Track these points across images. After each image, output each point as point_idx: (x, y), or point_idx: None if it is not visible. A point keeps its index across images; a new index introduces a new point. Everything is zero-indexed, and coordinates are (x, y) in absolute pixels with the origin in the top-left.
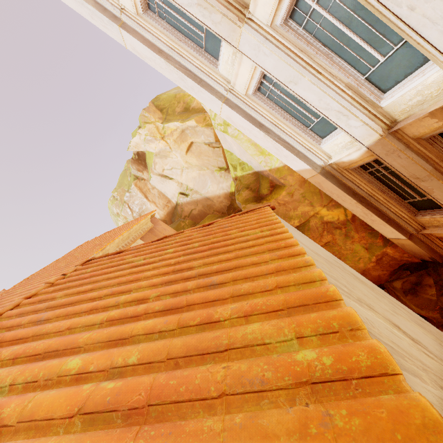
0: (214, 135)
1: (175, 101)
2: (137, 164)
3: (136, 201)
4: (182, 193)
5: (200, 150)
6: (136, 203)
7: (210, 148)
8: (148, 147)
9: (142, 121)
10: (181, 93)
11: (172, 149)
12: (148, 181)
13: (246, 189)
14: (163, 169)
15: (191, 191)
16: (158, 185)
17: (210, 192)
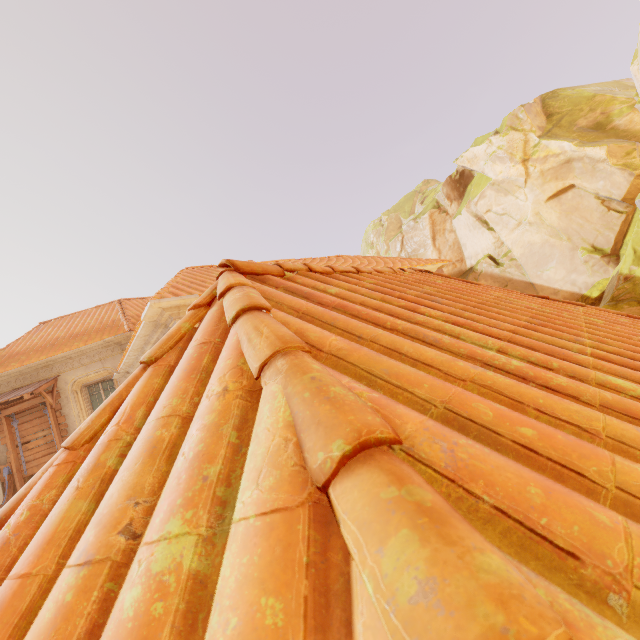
0: (630, 187)
1: (586, 106)
2: (451, 187)
3: (416, 237)
4: (492, 257)
5: (577, 204)
6: (414, 241)
7: (600, 207)
8: (488, 168)
9: (507, 124)
10: (608, 93)
11: (528, 184)
12: (450, 218)
13: (637, 304)
14: (489, 209)
15: (510, 261)
16: (461, 230)
17: (544, 278)
